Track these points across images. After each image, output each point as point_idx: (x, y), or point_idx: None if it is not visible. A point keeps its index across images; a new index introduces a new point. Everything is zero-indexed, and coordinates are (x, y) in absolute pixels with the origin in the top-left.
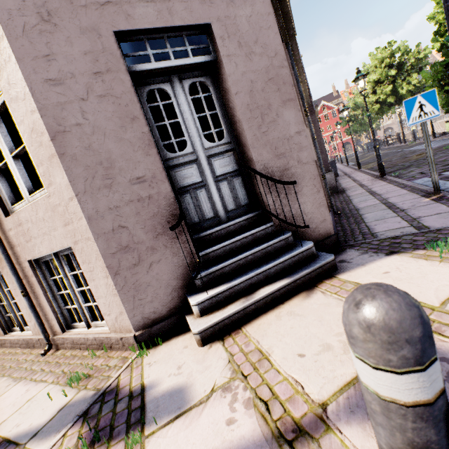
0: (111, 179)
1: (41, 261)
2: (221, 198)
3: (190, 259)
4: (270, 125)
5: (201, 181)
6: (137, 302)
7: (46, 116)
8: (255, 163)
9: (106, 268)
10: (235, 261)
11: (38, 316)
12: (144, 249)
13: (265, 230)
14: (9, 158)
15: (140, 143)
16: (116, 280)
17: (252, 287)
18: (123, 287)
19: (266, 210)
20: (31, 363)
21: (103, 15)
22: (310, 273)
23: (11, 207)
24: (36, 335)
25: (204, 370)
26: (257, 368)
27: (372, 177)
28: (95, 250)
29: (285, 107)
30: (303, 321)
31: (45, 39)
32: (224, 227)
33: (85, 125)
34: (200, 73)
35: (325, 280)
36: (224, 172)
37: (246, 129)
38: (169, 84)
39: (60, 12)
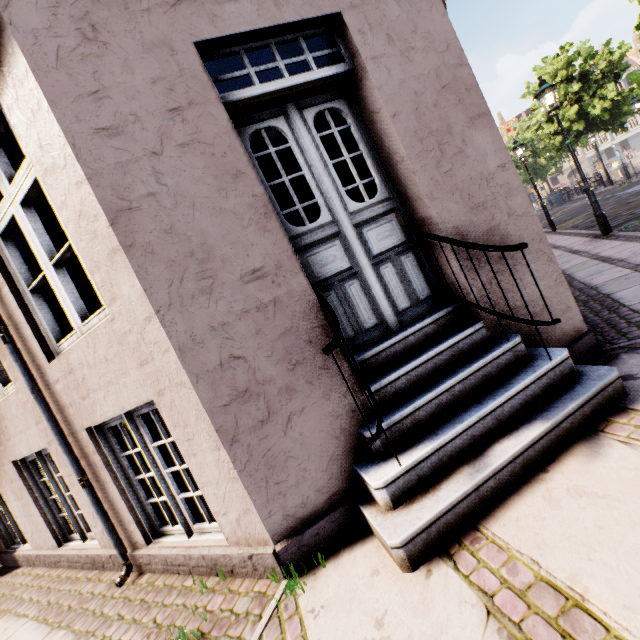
0: (211, 278)
1: (105, 427)
2: (385, 292)
3: (353, 401)
4: (454, 159)
5: (350, 267)
6: (273, 489)
7: (100, 188)
8: (440, 225)
9: (215, 433)
10: (433, 397)
11: (108, 517)
12: (274, 392)
13: (471, 337)
14: (48, 268)
15: (251, 213)
16: (233, 454)
17: (477, 444)
18: (246, 465)
19: (467, 301)
20: (101, 600)
21: (176, 20)
22: (582, 406)
23: (56, 345)
24: (105, 548)
25: (438, 632)
26: (570, 635)
27: (588, 238)
28: (195, 403)
29: (474, 128)
30: (619, 511)
31: (91, 67)
32: (399, 340)
33: (161, 195)
34: (328, 96)
35: (614, 418)
36: (385, 247)
37: (417, 170)
38: (283, 119)
39: (111, 25)
